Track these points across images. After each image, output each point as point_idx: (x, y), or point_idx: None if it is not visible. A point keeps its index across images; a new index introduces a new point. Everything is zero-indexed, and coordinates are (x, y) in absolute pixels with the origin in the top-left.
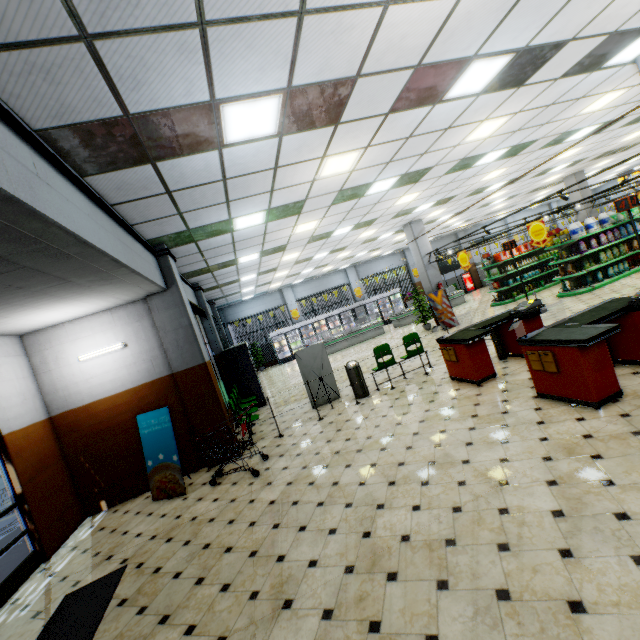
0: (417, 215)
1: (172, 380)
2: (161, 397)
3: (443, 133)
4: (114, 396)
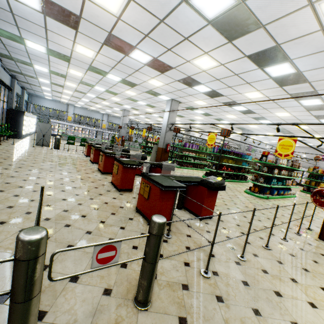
0: (127, 108)
1: None
2: None
3: (114, 85)
4: None
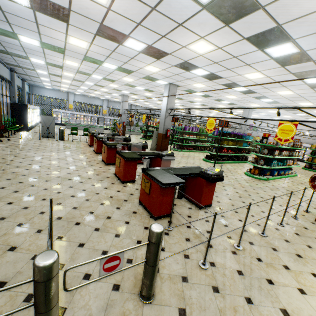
0: (125, 93)
1: None
2: None
3: (111, 73)
4: None
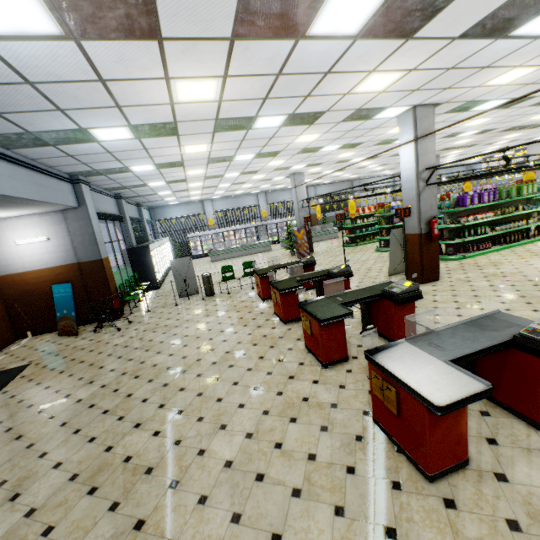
0: (297, 170)
1: (79, 266)
2: (71, 276)
3: (271, 139)
4: (39, 270)
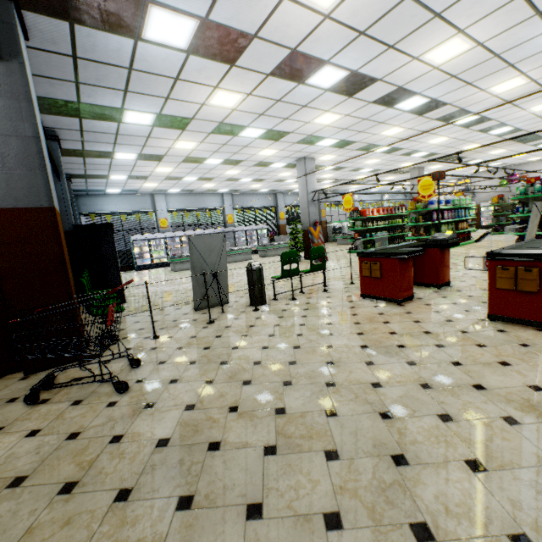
0: (315, 151)
1: None
2: None
3: (428, 21)
4: None
